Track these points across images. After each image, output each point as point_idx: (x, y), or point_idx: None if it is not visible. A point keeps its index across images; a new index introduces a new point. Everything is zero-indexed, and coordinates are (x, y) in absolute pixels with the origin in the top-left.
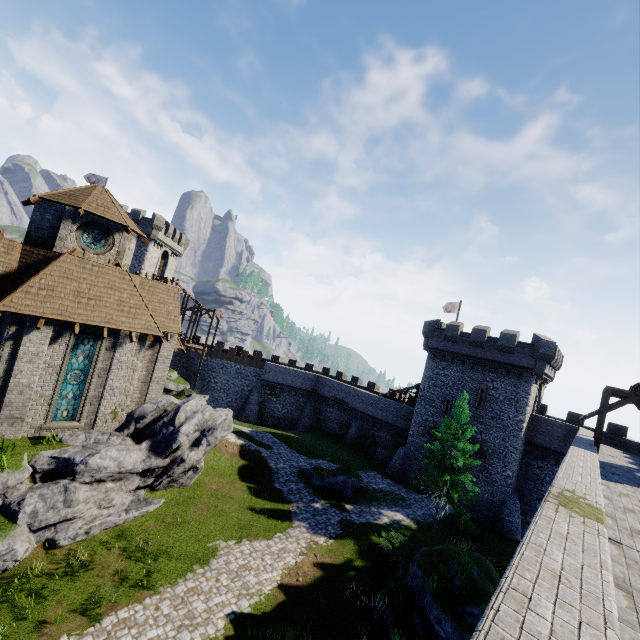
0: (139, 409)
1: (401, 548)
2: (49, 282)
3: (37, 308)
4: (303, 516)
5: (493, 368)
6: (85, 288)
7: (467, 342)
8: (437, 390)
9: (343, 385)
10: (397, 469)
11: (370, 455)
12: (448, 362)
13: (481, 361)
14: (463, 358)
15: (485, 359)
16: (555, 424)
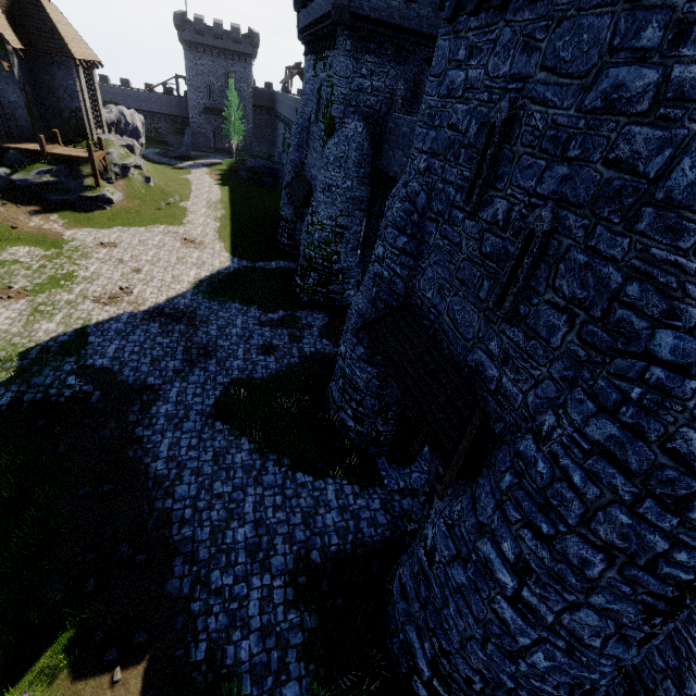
0: (107, 119)
1: (236, 163)
2: (61, 30)
3: (77, 54)
4: (188, 167)
5: (231, 56)
6: (66, 30)
7: (211, 35)
8: (200, 79)
9: (107, 86)
10: (192, 144)
11: (163, 143)
12: (202, 54)
13: (224, 51)
14: (212, 49)
15: (226, 49)
16: (264, 91)
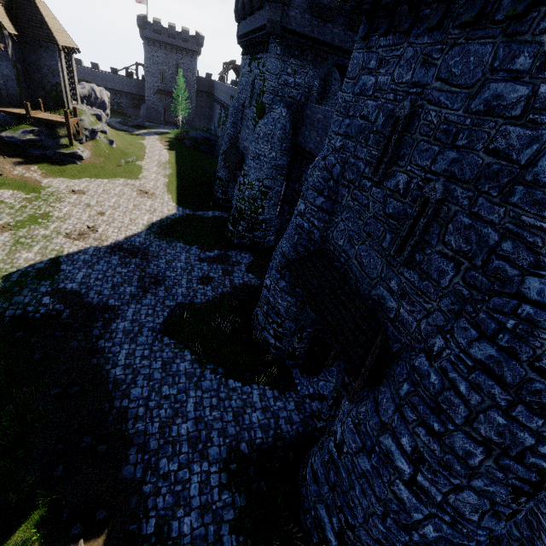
0: (81, 93)
1: (181, 133)
2: (49, 22)
3: (61, 41)
4: (143, 134)
5: (181, 52)
6: (52, 22)
7: (166, 34)
8: (155, 67)
9: (80, 68)
10: (146, 116)
11: (123, 114)
12: (158, 48)
13: (175, 47)
14: (166, 45)
15: (177, 46)
16: (205, 80)
